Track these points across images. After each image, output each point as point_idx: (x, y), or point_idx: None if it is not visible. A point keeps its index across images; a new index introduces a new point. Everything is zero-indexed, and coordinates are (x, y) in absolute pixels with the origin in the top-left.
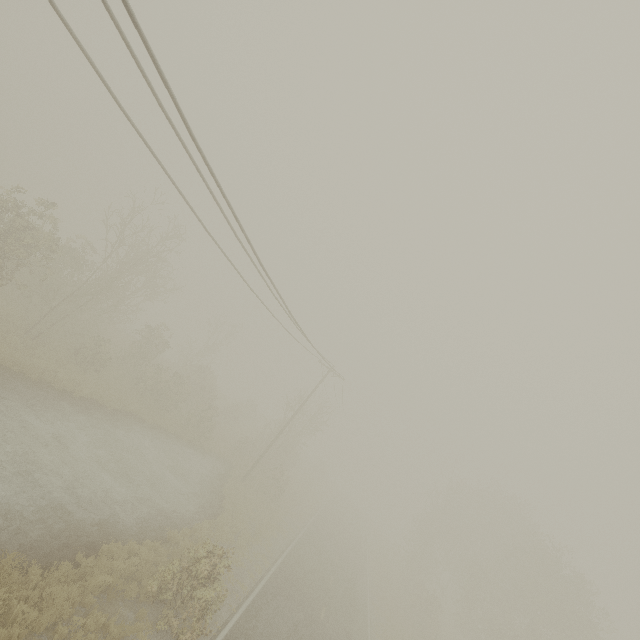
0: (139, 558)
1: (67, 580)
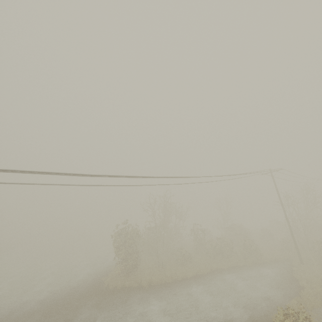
0: None
1: None
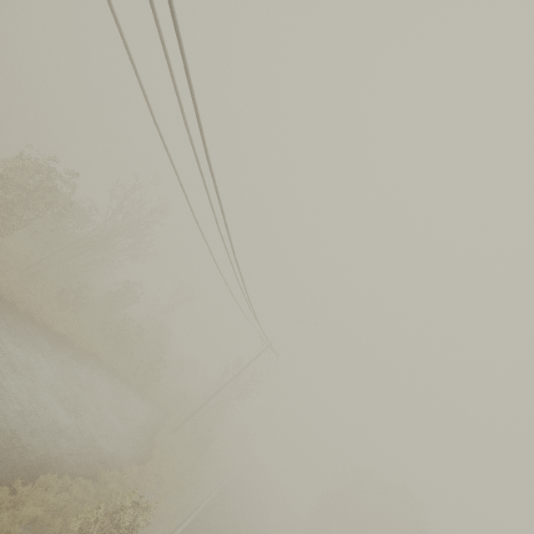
0: (69, 493)
1: (1, 506)
